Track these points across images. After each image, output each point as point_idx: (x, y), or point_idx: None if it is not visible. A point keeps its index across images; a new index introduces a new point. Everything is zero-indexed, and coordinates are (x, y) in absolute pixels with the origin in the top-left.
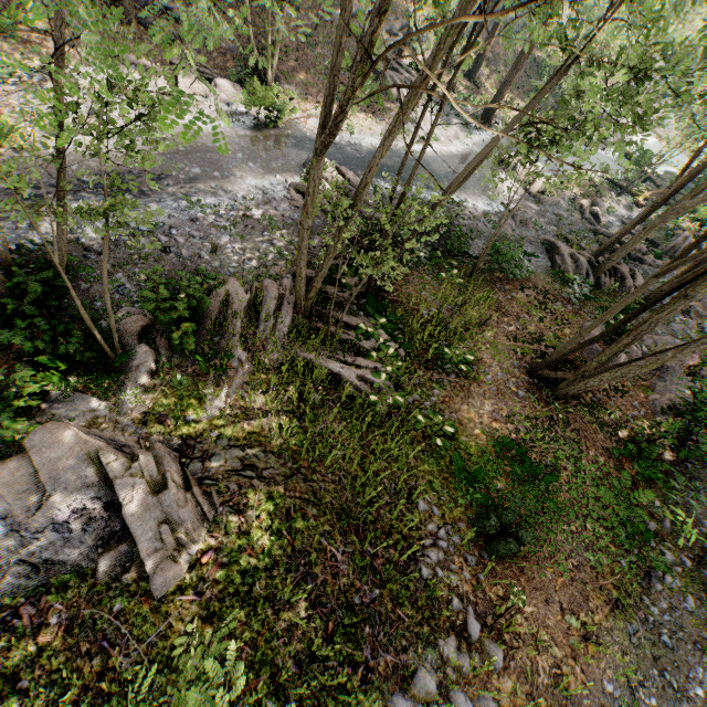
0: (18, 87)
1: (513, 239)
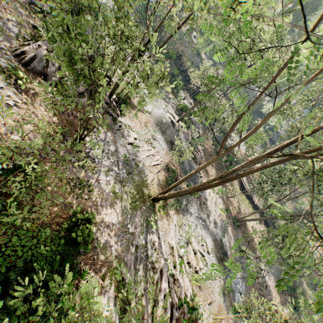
0: None
1: None
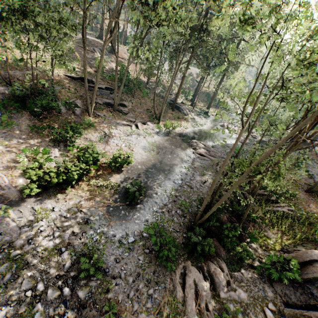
0: (105, 144)
1: (250, 150)
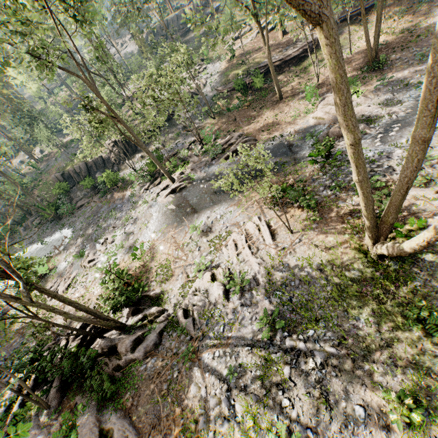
0: None
1: None
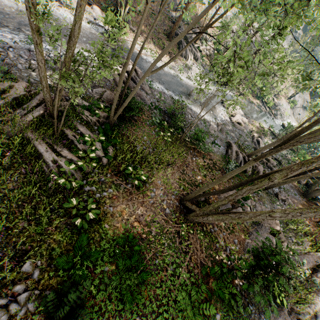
0: None
1: (212, 134)
